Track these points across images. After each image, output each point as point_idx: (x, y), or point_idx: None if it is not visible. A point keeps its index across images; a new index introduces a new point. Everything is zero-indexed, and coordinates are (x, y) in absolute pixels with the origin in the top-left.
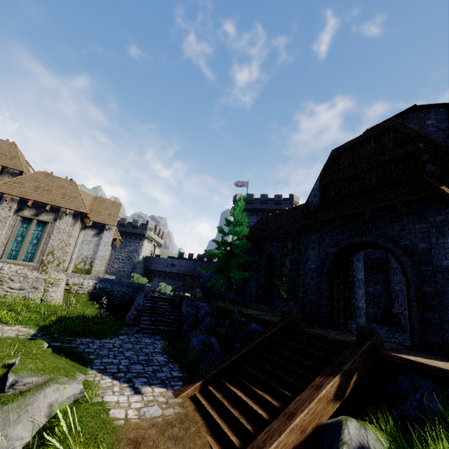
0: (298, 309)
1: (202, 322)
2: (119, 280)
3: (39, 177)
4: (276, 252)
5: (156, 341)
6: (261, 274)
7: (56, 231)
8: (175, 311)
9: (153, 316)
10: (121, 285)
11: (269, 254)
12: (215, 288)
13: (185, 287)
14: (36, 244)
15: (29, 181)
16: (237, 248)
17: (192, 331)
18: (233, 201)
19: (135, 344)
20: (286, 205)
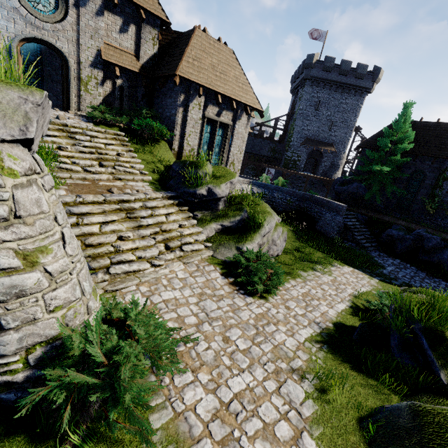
0: (446, 225)
1: (441, 252)
2: (276, 187)
3: (204, 44)
4: (428, 171)
5: (395, 260)
6: (397, 186)
7: (235, 137)
8: (364, 226)
9: (360, 234)
10: (280, 192)
11: (416, 170)
12: (364, 198)
13: (243, 165)
14: (217, 153)
15: (201, 53)
16: (399, 165)
17: (424, 255)
18: (307, 64)
19: (402, 268)
20: (367, 82)
